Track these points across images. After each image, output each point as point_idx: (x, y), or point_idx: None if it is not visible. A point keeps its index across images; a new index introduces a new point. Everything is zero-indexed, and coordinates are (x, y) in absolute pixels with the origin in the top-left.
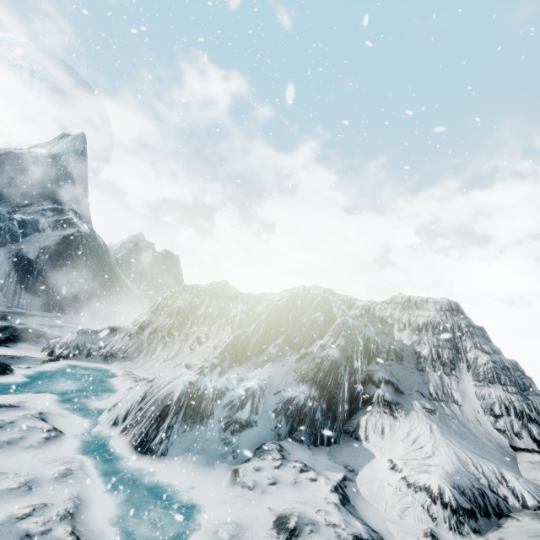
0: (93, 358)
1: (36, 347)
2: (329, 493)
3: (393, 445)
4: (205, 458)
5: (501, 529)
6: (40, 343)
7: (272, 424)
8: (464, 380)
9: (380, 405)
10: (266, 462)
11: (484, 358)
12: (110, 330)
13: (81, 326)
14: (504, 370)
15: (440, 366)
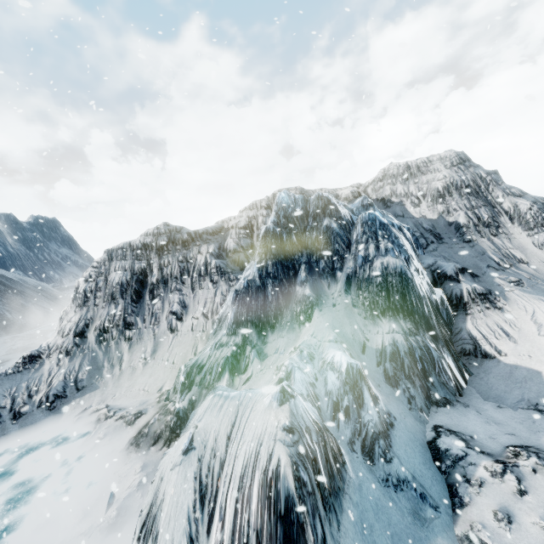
0: (27, 417)
1: None
2: None
3: (537, 345)
4: None
5: None
6: None
7: (402, 401)
8: (514, 234)
9: (478, 302)
10: (494, 490)
11: (525, 202)
12: (27, 361)
13: None
14: None
15: (484, 229)
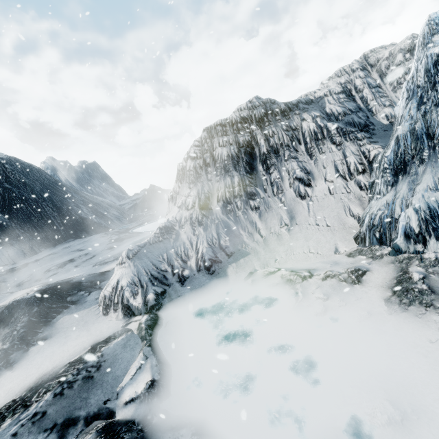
0: (191, 280)
1: (85, 310)
2: None
3: None
4: None
5: None
6: (84, 300)
7: None
8: None
9: None
10: None
11: None
12: (164, 232)
13: (86, 249)
14: None
15: None
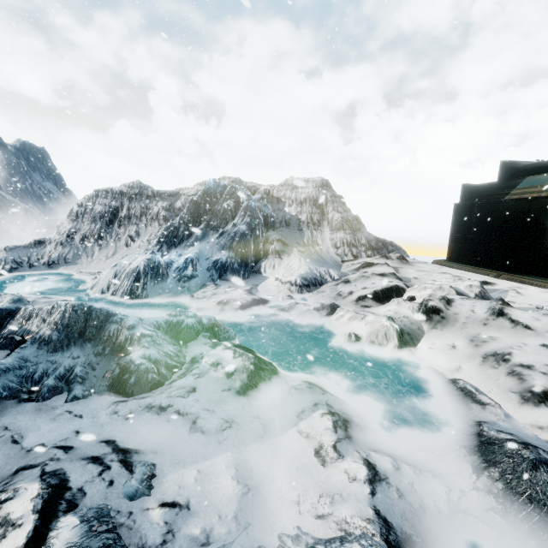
0: (37, 268)
1: None
2: (242, 292)
3: (279, 271)
4: (172, 294)
5: (319, 289)
6: None
7: (207, 275)
8: (325, 231)
9: (273, 254)
10: (208, 289)
11: (337, 216)
12: (37, 243)
13: None
14: (347, 222)
15: (312, 226)
